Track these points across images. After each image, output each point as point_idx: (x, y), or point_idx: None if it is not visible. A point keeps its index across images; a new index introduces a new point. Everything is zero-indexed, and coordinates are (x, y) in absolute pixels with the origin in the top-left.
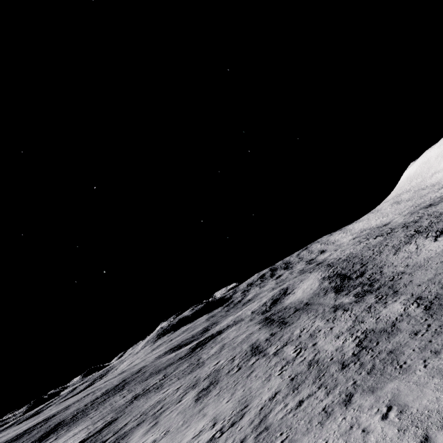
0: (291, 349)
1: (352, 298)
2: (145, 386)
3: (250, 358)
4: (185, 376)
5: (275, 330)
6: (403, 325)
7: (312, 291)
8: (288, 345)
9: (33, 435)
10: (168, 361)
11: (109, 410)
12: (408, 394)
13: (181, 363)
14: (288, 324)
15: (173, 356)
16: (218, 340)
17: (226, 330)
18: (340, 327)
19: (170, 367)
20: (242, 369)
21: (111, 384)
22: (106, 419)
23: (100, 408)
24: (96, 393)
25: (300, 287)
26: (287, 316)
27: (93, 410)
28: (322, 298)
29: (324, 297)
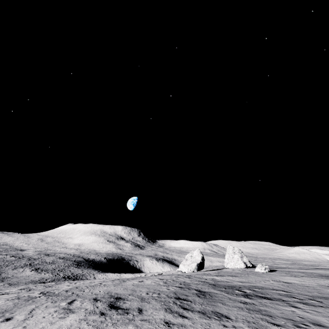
0: None
1: None
2: None
3: None
4: None
5: None
6: (1, 286)
7: None
8: None
9: None
10: None
11: None
12: (1, 289)
13: None
14: None
15: None
16: None
17: None
18: None
19: None
20: None
21: None
22: None
23: None
24: None
25: None
26: None
27: None
28: None
29: None
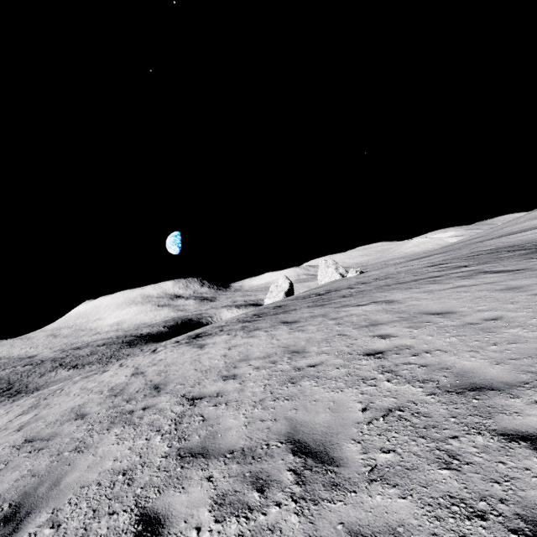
0: None
1: (6, 398)
2: None
3: None
4: None
5: None
6: None
7: None
8: None
9: None
10: None
11: None
12: None
13: None
14: None
15: None
16: None
17: None
18: (4, 404)
19: None
20: None
21: None
22: None
23: None
24: None
25: None
26: None
27: None
28: None
29: None
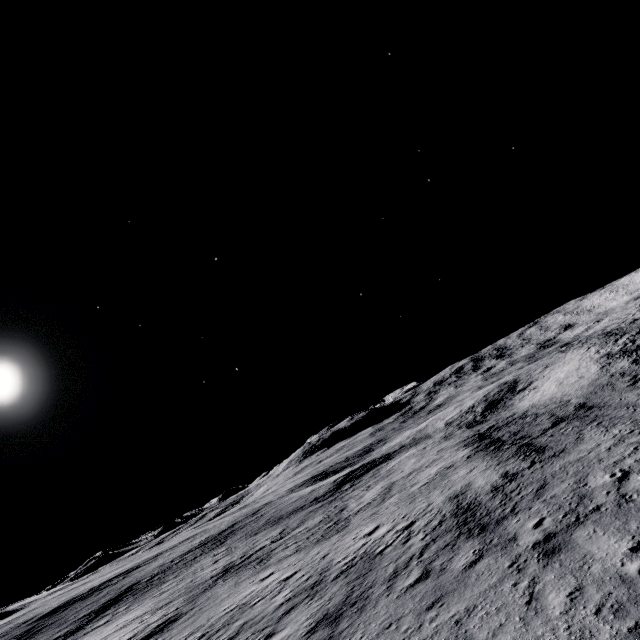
0: (620, 552)
1: None
2: (249, 548)
3: (456, 541)
4: (309, 546)
5: (512, 465)
6: None
7: (586, 380)
8: (592, 527)
9: (99, 598)
10: (297, 502)
11: (184, 587)
12: None
13: (313, 509)
14: (550, 454)
15: (307, 492)
16: (382, 472)
17: (398, 454)
18: None
19: (296, 516)
20: (434, 583)
21: (218, 528)
22: (168, 611)
23: (181, 576)
24: (195, 540)
25: (548, 377)
26: (537, 433)
27: (172, 576)
28: (632, 393)
29: (636, 391)
